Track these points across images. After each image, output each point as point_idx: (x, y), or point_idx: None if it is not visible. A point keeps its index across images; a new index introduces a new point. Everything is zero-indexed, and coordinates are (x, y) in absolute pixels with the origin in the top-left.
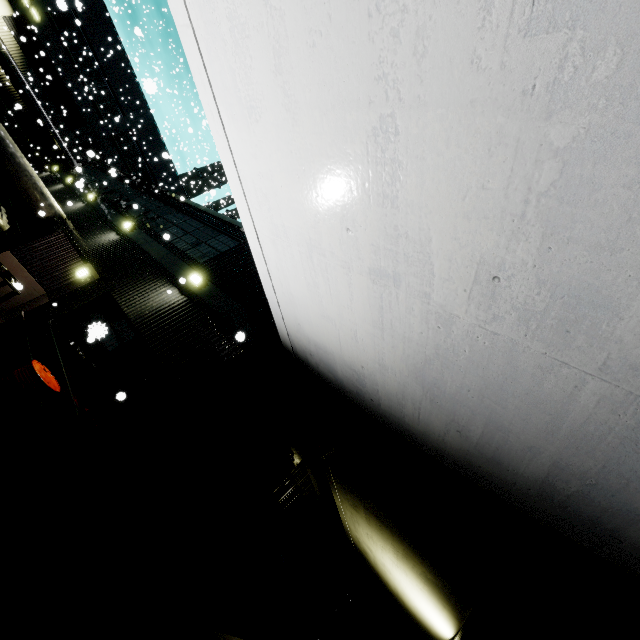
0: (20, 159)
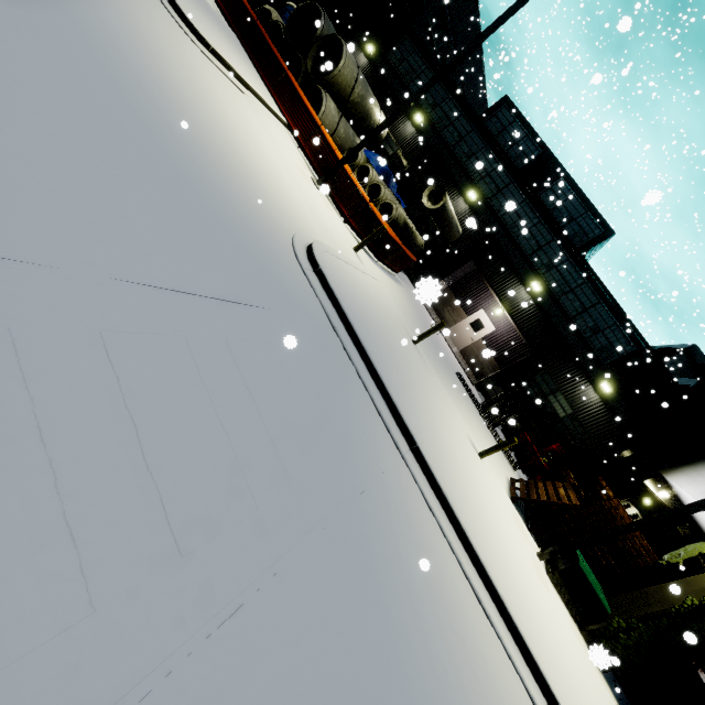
0: (455, 221)
